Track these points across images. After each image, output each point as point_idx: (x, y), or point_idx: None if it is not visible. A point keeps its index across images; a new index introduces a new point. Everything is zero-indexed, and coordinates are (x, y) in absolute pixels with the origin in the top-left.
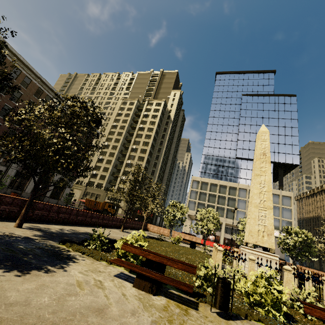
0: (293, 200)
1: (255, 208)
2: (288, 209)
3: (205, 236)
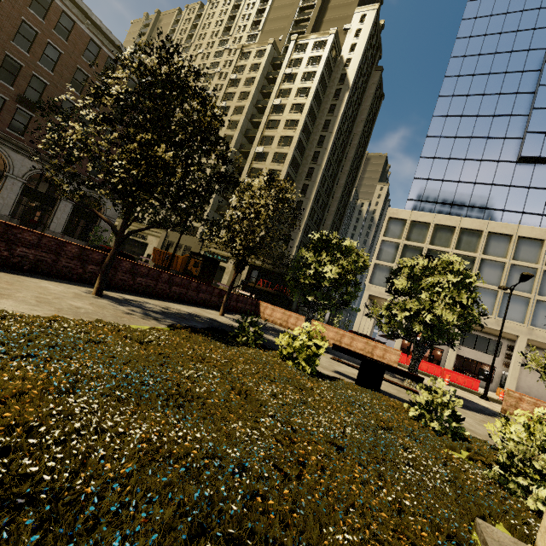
0: None
1: None
2: None
3: (419, 346)
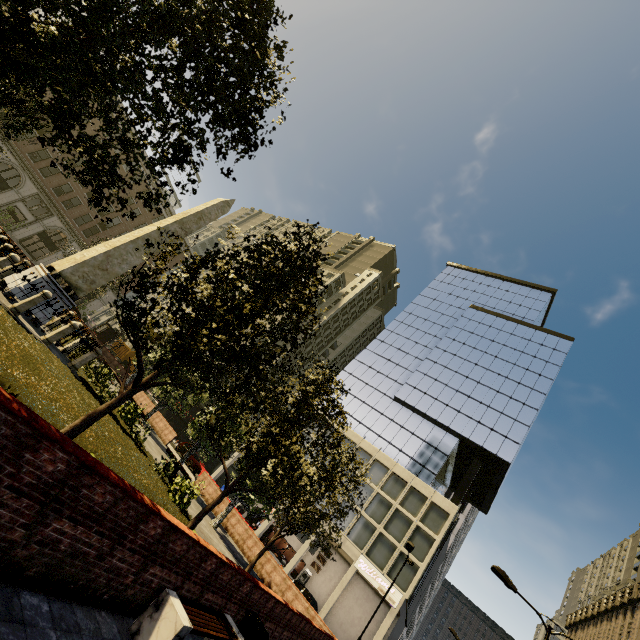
0: (449, 522)
1: (103, 244)
2: (428, 536)
3: (160, 404)
